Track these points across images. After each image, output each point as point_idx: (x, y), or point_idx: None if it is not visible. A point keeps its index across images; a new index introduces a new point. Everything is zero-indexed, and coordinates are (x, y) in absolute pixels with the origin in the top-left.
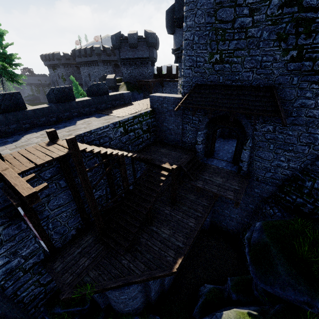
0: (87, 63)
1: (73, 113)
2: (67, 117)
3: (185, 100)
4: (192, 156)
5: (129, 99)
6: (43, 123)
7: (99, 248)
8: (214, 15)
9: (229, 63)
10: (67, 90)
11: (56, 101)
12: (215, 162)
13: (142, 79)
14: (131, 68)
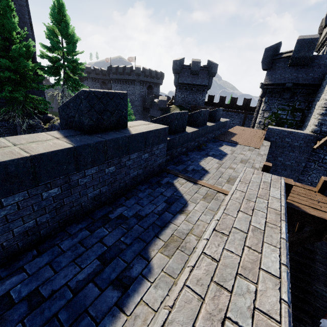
0: (123, 81)
1: (205, 139)
2: (201, 143)
3: None
4: None
5: (227, 127)
6: (190, 148)
7: None
8: None
9: None
10: (206, 113)
11: (199, 124)
12: None
13: (194, 104)
14: (186, 93)
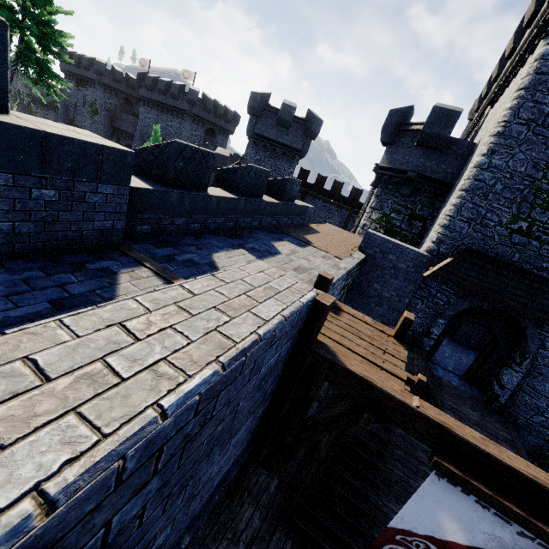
0: (162, 106)
1: (253, 222)
2: (244, 227)
3: (446, 266)
4: (423, 358)
5: (308, 219)
6: (215, 228)
7: (285, 547)
8: (543, 171)
9: (539, 241)
10: (263, 176)
11: (244, 191)
12: (441, 372)
13: (275, 177)
14: (264, 154)
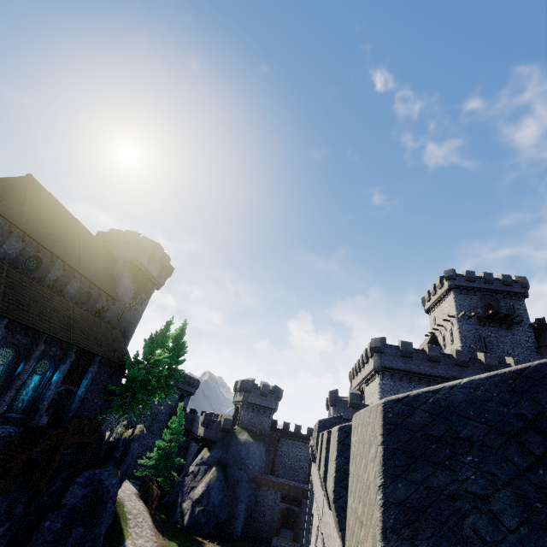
0: None
1: None
2: None
3: None
4: None
5: None
6: None
7: None
8: None
9: None
10: None
11: None
12: None
13: (260, 428)
14: (252, 413)
